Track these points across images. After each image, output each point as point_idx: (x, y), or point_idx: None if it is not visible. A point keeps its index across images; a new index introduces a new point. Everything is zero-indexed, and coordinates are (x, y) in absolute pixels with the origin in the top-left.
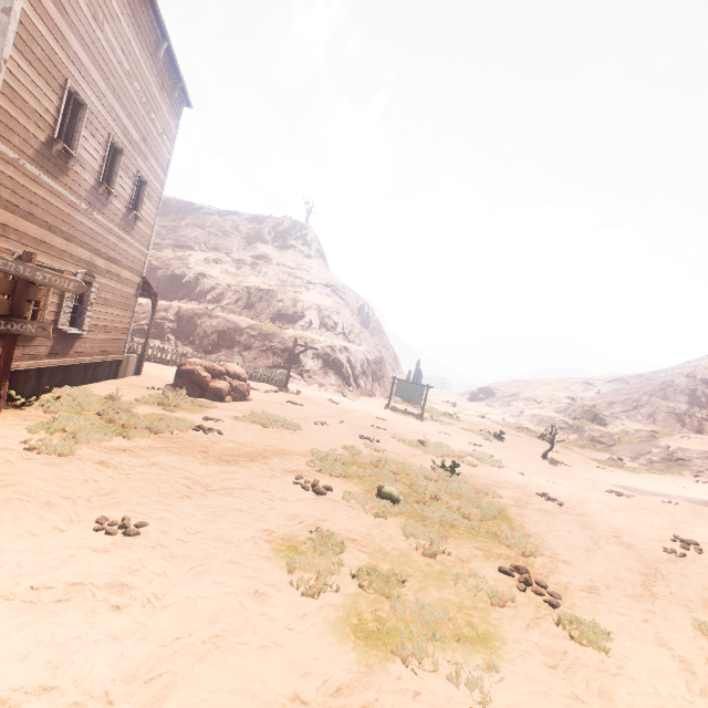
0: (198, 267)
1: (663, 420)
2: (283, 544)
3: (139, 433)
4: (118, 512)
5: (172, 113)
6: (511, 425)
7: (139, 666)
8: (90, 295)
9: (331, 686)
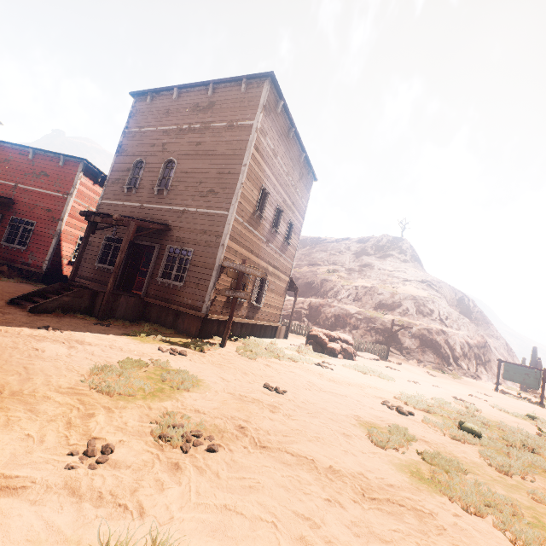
0: (322, 275)
1: None
2: (366, 424)
3: (285, 358)
4: (274, 384)
5: (306, 186)
6: None
7: (281, 431)
8: (265, 286)
9: (386, 481)
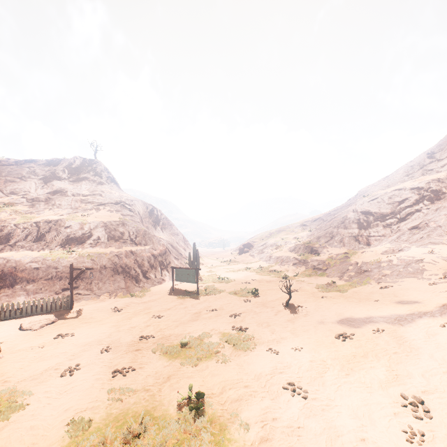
0: None
1: (348, 242)
2: None
3: None
4: None
5: None
6: (265, 270)
7: None
8: None
9: None
